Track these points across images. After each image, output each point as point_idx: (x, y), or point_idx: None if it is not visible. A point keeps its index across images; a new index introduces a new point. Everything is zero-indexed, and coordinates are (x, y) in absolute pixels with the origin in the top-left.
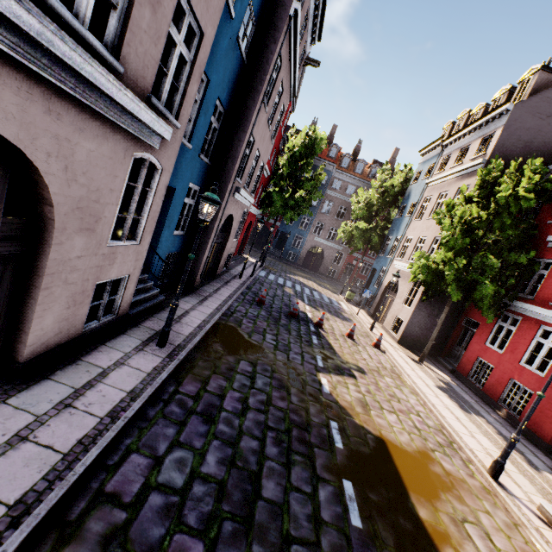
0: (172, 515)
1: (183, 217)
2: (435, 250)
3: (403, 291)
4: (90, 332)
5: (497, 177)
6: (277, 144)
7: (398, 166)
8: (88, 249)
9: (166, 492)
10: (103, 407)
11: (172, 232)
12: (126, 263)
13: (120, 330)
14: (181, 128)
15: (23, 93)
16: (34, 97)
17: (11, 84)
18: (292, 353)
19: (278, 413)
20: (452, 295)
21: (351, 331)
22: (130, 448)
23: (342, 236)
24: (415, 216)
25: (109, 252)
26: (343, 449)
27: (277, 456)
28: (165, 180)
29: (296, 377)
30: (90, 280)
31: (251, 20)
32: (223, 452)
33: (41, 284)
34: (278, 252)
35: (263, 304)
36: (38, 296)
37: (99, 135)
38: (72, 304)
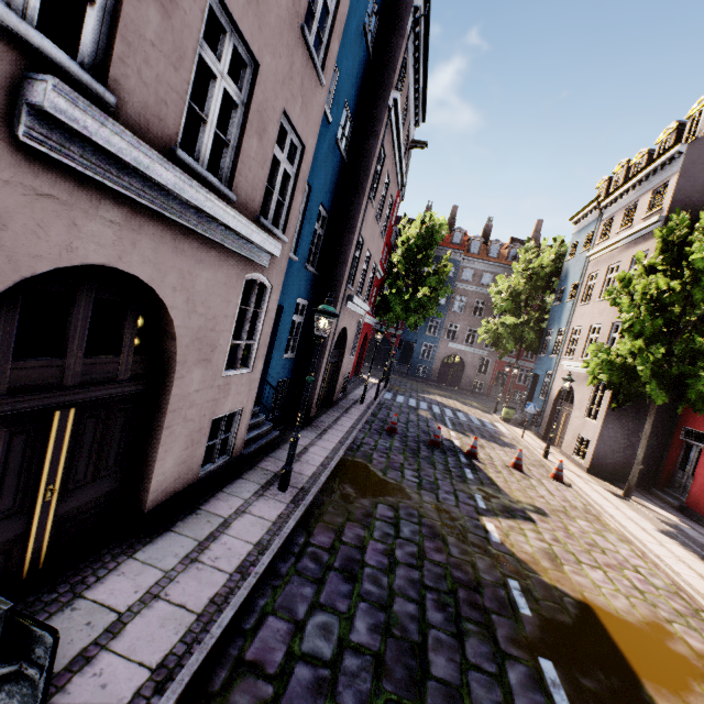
0: (325, 692)
1: (292, 337)
2: (617, 339)
3: (581, 400)
4: (207, 477)
5: (684, 235)
6: (388, 239)
7: (544, 241)
8: (205, 381)
9: (313, 663)
10: (230, 562)
11: (282, 355)
12: (239, 394)
13: (235, 474)
14: (288, 241)
15: (157, 237)
16: (165, 239)
17: (149, 231)
18: (442, 492)
19: (435, 569)
20: (653, 397)
21: (517, 460)
22: (266, 610)
23: (485, 337)
24: (579, 299)
25: (223, 383)
26: (532, 617)
27: (443, 624)
28: (274, 299)
29: (451, 522)
30: (207, 416)
31: (348, 119)
32: (374, 617)
33: (164, 422)
34: (403, 367)
35: (395, 433)
36: (161, 436)
37: (215, 263)
38: (190, 443)
